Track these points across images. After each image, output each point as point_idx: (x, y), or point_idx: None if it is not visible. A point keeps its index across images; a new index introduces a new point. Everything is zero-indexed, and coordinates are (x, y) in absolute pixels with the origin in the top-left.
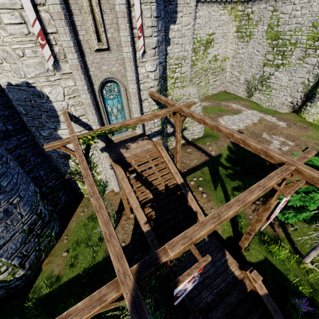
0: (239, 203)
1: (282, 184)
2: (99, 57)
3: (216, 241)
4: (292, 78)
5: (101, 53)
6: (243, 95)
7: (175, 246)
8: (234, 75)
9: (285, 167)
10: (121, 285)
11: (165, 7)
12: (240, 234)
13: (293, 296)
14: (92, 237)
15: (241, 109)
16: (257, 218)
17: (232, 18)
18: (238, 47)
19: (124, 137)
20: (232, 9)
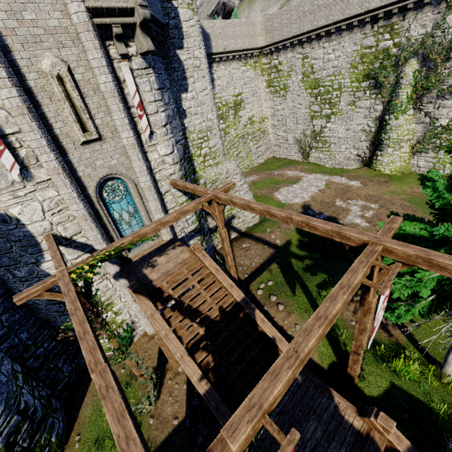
0: (321, 322)
1: (374, 272)
2: (89, 151)
3: (314, 378)
4: (349, 126)
5: (91, 145)
6: (298, 158)
7: (238, 429)
8: (279, 136)
9: (369, 249)
10: None
11: (170, 75)
12: (346, 355)
13: (450, 437)
14: None
15: (300, 175)
16: (359, 327)
17: (258, 73)
18: (274, 103)
19: (146, 250)
20: (256, 64)
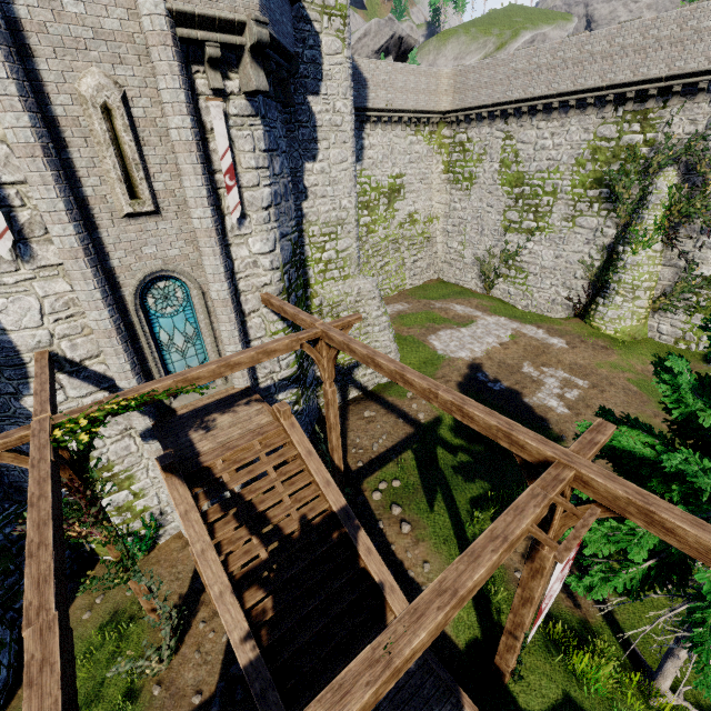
0: (443, 601)
1: (557, 511)
2: (136, 229)
3: (437, 665)
4: (561, 252)
5: (141, 220)
6: (476, 287)
7: None
8: (452, 249)
9: (552, 474)
10: None
11: (292, 132)
12: (497, 629)
13: None
14: (107, 687)
15: (474, 315)
16: (522, 593)
17: (433, 148)
18: (452, 198)
19: (204, 399)
20: (432, 134)
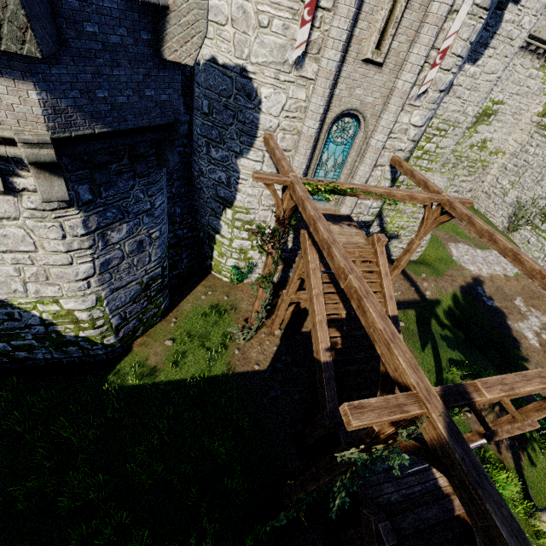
0: None
1: None
2: (362, 72)
3: None
4: None
5: (368, 67)
6: (500, 224)
7: (492, 388)
8: (499, 184)
9: None
10: (427, 403)
11: None
12: None
13: None
14: (212, 336)
15: None
16: None
17: (544, 88)
18: (530, 140)
19: (321, 209)
20: None
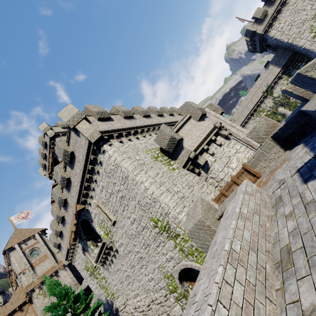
0: None
1: None
2: None
3: None
4: None
5: None
6: None
7: None
8: None
9: None
10: None
11: None
12: None
13: None
14: None
15: None
16: None
17: None
18: None
19: None
20: None
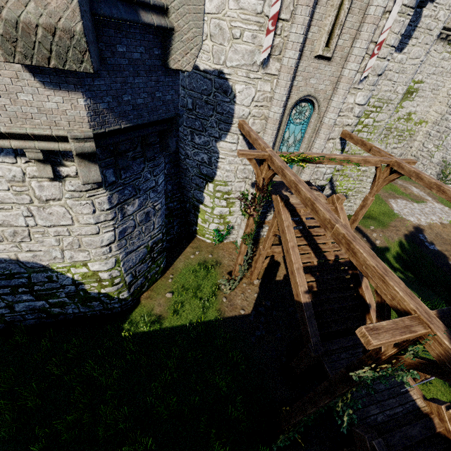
0: None
1: None
2: (314, 66)
3: None
4: None
5: (320, 61)
6: None
7: None
8: (425, 148)
9: None
10: (429, 323)
11: None
12: None
13: None
14: (203, 288)
15: (425, 198)
16: None
17: None
18: (448, 110)
19: None
20: None
